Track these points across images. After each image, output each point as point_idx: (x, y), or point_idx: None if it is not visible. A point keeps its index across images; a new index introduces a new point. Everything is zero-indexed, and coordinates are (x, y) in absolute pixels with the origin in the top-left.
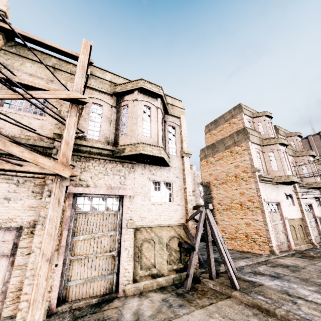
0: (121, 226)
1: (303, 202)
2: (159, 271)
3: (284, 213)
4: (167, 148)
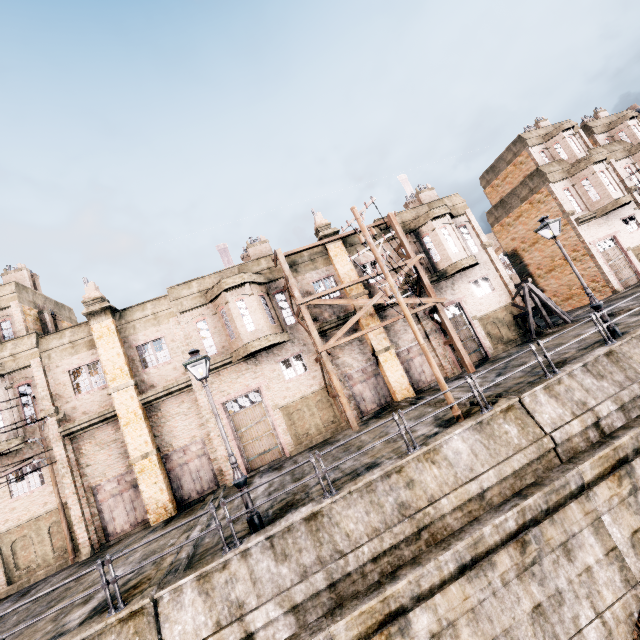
0: (468, 321)
1: None
2: (507, 339)
3: (623, 245)
4: (469, 250)
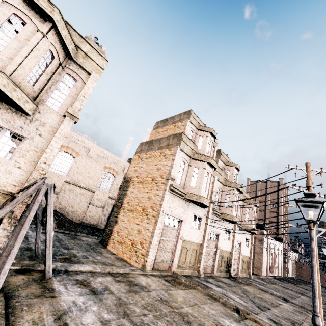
0: None
1: (210, 229)
2: None
3: (182, 232)
4: (46, 96)
